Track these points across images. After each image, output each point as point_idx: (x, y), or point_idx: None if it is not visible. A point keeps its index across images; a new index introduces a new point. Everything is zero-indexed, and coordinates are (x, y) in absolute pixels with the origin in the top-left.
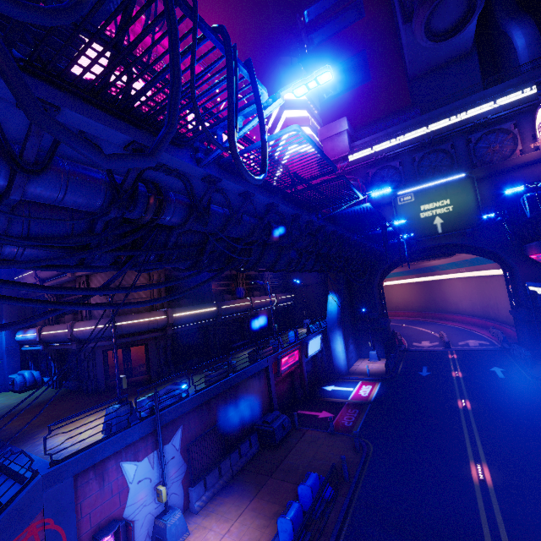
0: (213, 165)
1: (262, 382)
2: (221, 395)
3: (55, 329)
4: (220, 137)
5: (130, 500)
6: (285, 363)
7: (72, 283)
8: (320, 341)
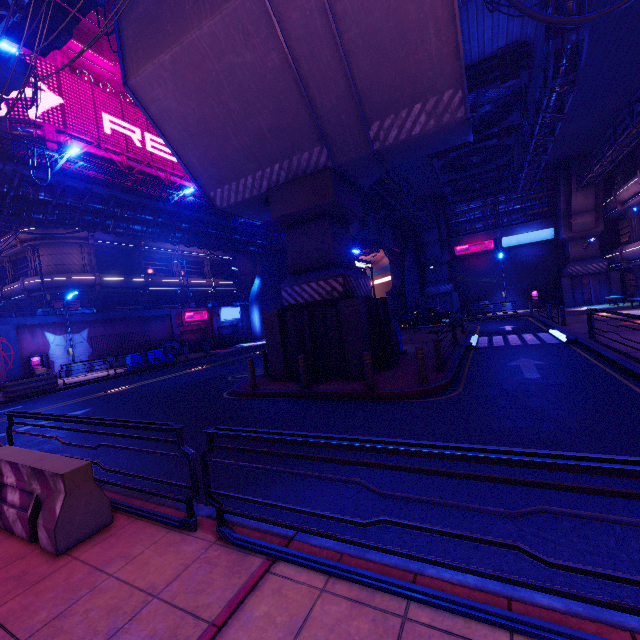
0: (60, 176)
1: (166, 324)
2: (124, 321)
3: (12, 285)
4: (55, 165)
5: (51, 352)
6: (190, 317)
7: (23, 254)
8: (239, 313)
